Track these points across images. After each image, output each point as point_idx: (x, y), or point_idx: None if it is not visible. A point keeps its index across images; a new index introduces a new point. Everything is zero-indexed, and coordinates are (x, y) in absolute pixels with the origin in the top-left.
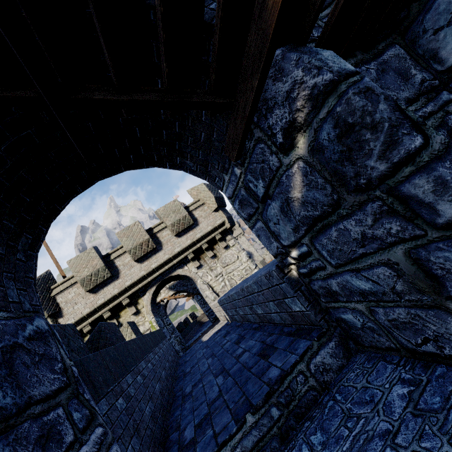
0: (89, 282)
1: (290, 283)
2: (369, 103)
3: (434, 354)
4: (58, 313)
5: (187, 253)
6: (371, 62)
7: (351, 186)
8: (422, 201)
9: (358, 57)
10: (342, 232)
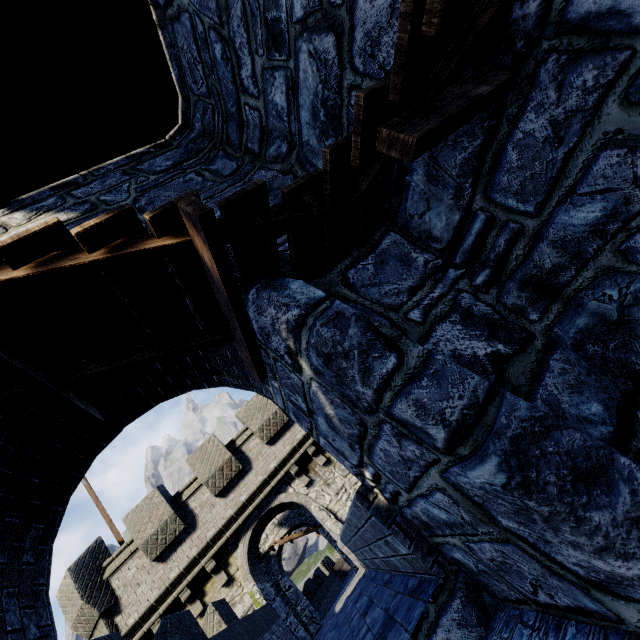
0: (155, 544)
1: (379, 515)
2: (338, 331)
3: (555, 606)
4: (114, 607)
5: (288, 466)
6: (368, 256)
7: (361, 408)
8: (415, 425)
9: (353, 255)
10: (385, 452)
